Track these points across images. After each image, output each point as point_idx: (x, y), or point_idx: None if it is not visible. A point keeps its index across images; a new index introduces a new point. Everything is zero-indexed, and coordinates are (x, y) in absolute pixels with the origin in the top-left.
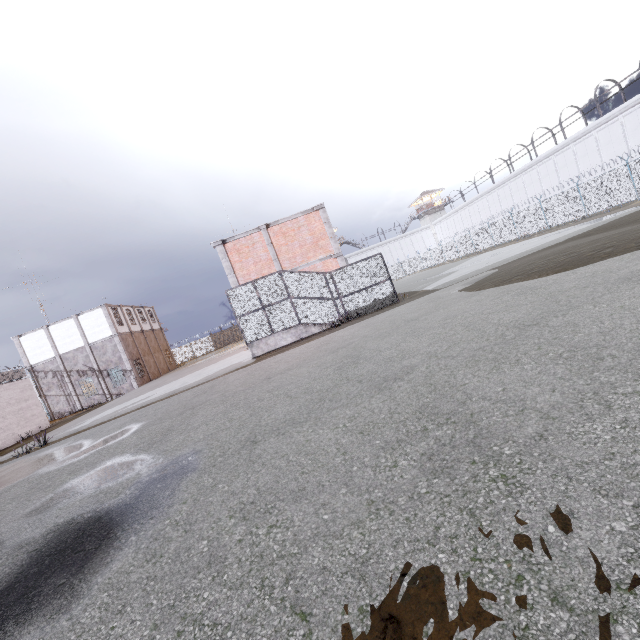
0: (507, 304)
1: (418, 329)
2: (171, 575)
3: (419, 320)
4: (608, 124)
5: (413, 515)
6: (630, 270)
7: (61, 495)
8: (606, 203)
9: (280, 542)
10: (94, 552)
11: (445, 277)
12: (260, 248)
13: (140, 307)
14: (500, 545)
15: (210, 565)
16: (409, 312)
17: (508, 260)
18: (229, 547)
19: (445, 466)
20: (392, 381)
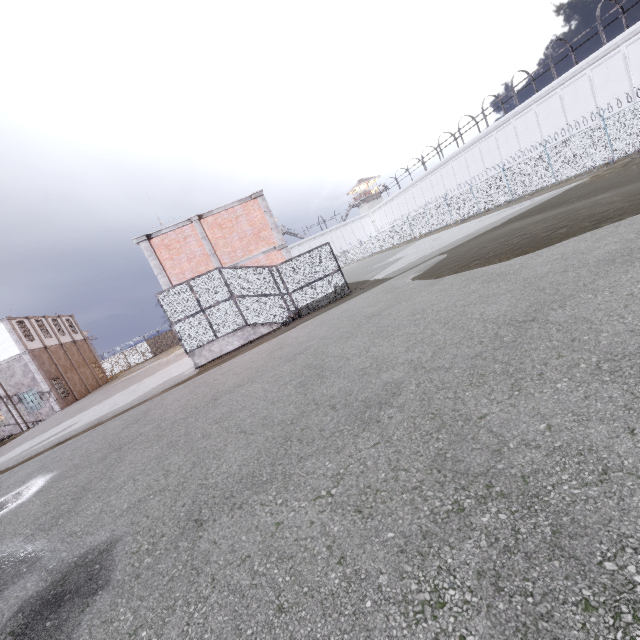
0: (480, 294)
1: (385, 328)
2: None
3: (382, 316)
4: (524, 113)
5: None
6: (605, 250)
7: None
8: (529, 187)
9: None
10: None
11: (393, 264)
12: (193, 242)
13: (55, 317)
14: None
15: None
16: (367, 306)
17: (453, 244)
18: None
19: (536, 613)
20: (377, 408)
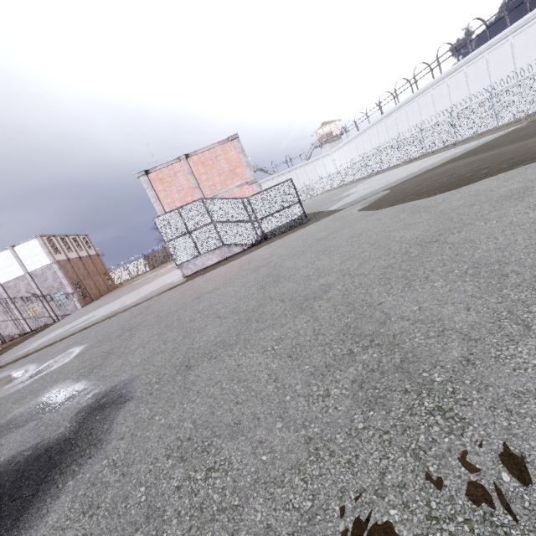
0: (405, 222)
1: (329, 247)
2: (108, 533)
3: (328, 239)
4: (476, 60)
5: (354, 457)
6: (508, 188)
7: (4, 428)
8: (473, 130)
9: (219, 490)
10: (31, 500)
11: (345, 198)
12: (182, 177)
13: (75, 236)
14: (455, 498)
15: (148, 520)
16: (318, 231)
17: (397, 182)
18: (167, 496)
19: (378, 396)
20: (312, 300)
